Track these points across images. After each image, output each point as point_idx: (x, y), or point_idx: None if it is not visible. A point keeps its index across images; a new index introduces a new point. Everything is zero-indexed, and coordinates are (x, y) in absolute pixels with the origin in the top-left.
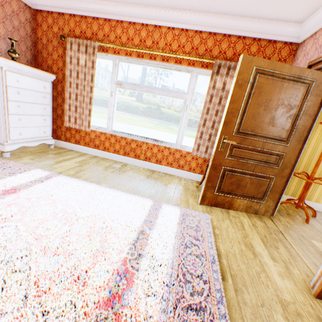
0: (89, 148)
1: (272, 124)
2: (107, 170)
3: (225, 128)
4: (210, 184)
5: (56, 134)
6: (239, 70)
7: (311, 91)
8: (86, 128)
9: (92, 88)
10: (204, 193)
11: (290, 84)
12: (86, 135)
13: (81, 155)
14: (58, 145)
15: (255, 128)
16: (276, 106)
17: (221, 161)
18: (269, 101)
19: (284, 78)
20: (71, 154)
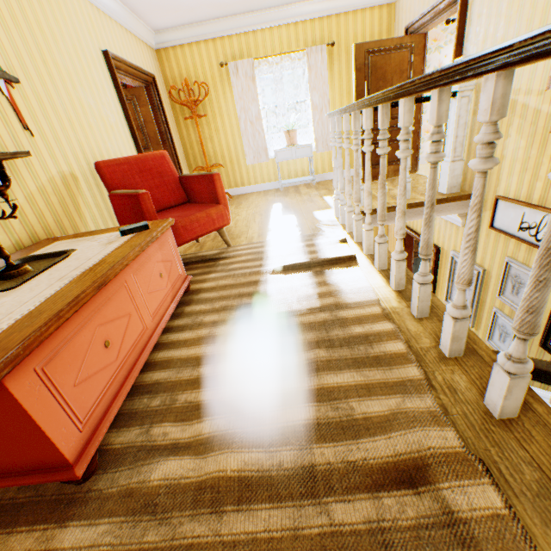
0: None
1: None
2: None
3: None
4: None
5: None
6: None
7: (139, 105)
8: None
9: None
10: None
11: None
12: None
13: None
14: None
15: None
16: None
17: None
18: None
19: None
20: None
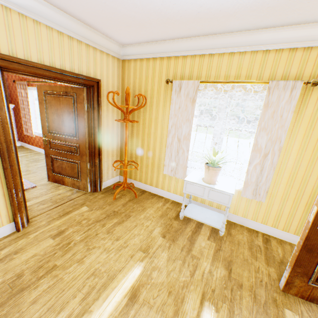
0: (38, 148)
1: (64, 125)
2: (28, 161)
3: (44, 130)
4: (49, 167)
5: (24, 140)
6: (38, 94)
7: (77, 101)
8: (32, 135)
9: (29, 109)
10: (48, 173)
11: (64, 98)
12: (35, 139)
13: (30, 152)
14: (26, 146)
15: (57, 129)
16: (62, 113)
17: (49, 152)
18: (58, 110)
19: (60, 95)
20: (24, 152)
